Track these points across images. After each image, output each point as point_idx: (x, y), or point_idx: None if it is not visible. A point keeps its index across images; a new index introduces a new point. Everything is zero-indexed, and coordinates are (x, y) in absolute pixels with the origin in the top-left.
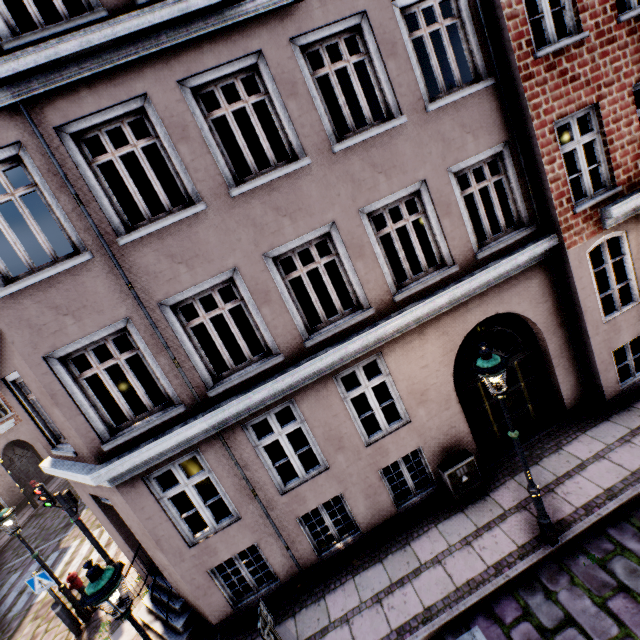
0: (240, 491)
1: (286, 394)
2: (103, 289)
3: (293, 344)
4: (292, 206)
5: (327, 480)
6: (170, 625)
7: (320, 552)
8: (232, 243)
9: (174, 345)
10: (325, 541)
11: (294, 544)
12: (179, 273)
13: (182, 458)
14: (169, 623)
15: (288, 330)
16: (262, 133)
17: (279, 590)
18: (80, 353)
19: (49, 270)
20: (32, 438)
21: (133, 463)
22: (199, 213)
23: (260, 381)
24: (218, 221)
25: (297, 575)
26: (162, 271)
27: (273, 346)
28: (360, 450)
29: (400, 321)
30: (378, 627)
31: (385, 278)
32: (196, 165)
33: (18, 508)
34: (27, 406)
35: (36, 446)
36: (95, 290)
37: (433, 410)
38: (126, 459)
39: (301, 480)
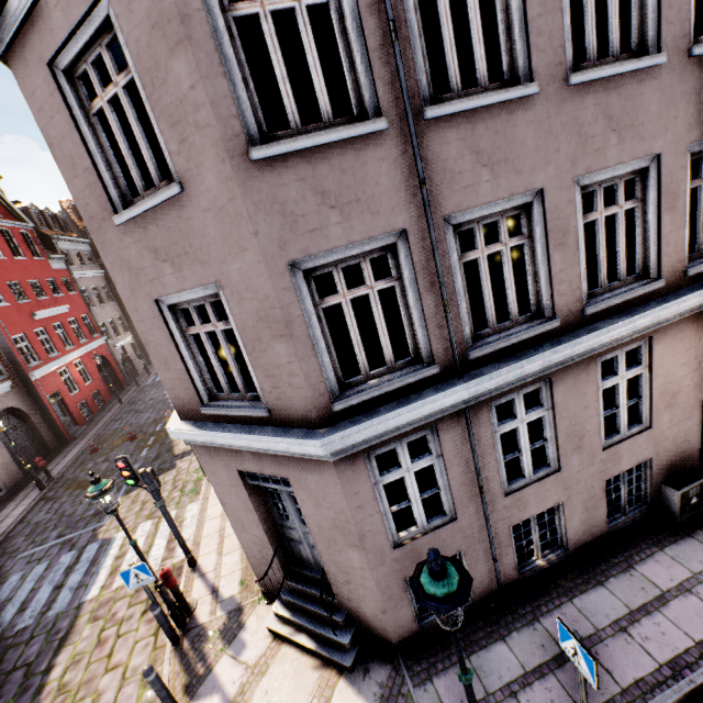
0: (465, 486)
1: (550, 371)
2: (386, 180)
3: (571, 308)
4: (625, 119)
5: (554, 484)
6: (324, 640)
7: (517, 568)
8: (548, 153)
9: (446, 281)
10: (526, 556)
11: (500, 556)
12: (479, 180)
13: (412, 435)
14: (322, 637)
15: (571, 288)
16: (616, 4)
17: (472, 608)
18: (327, 270)
19: (330, 132)
20: (30, 408)
21: (373, 431)
22: (524, 98)
23: (524, 349)
24: (542, 116)
25: (493, 593)
26: (461, 172)
27: (547, 306)
28: (595, 453)
29: (695, 300)
30: (638, 660)
31: (685, 243)
32: (541, 24)
33: (14, 488)
34: (181, 343)
35: (34, 418)
36: (376, 179)
37: (676, 417)
38: (367, 425)
39: (526, 481)
